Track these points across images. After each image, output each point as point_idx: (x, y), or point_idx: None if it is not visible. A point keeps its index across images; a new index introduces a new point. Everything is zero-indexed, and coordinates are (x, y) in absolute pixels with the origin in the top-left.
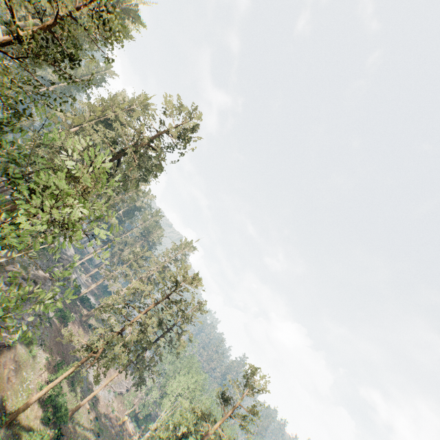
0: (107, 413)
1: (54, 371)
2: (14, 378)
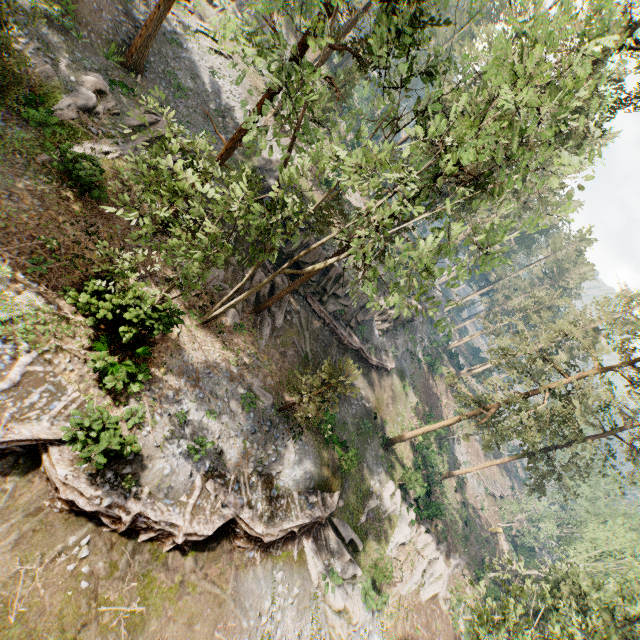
0: (475, 507)
1: (423, 421)
2: (391, 406)
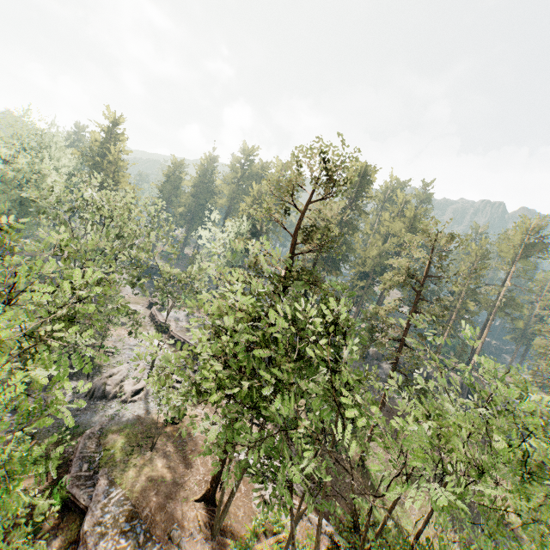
0: None
1: None
2: None
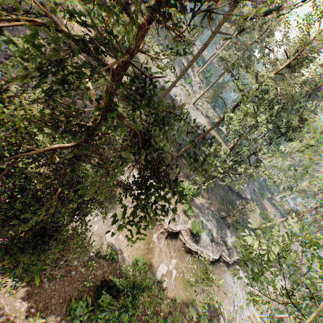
0: None
1: (263, 220)
2: (251, 214)
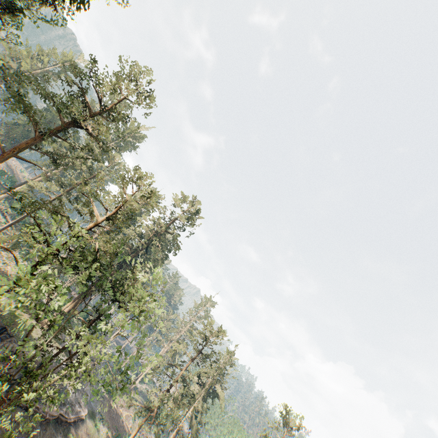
0: None
1: None
2: None
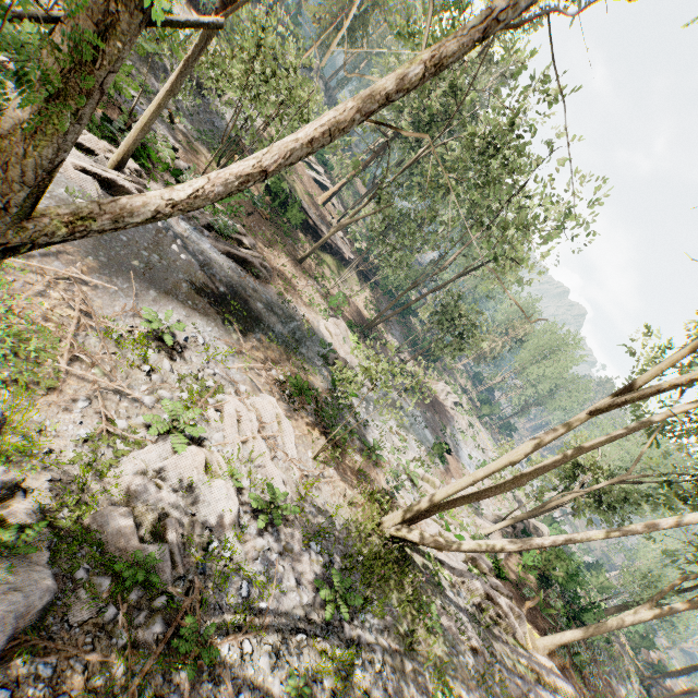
0: None
1: None
2: None
